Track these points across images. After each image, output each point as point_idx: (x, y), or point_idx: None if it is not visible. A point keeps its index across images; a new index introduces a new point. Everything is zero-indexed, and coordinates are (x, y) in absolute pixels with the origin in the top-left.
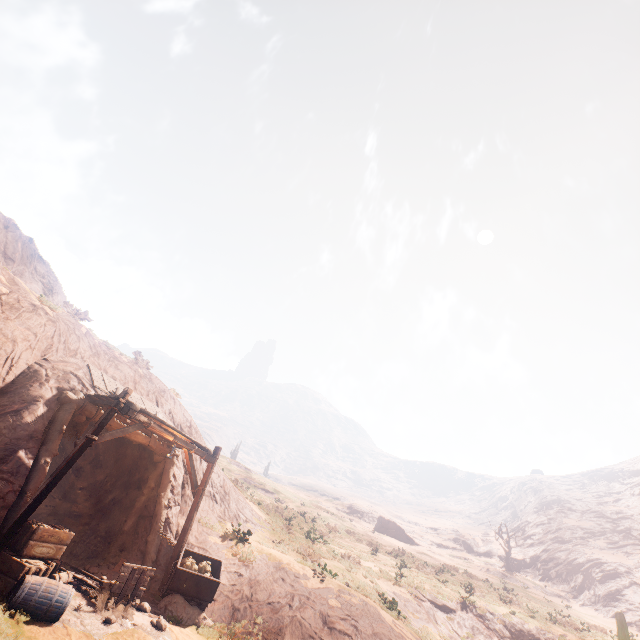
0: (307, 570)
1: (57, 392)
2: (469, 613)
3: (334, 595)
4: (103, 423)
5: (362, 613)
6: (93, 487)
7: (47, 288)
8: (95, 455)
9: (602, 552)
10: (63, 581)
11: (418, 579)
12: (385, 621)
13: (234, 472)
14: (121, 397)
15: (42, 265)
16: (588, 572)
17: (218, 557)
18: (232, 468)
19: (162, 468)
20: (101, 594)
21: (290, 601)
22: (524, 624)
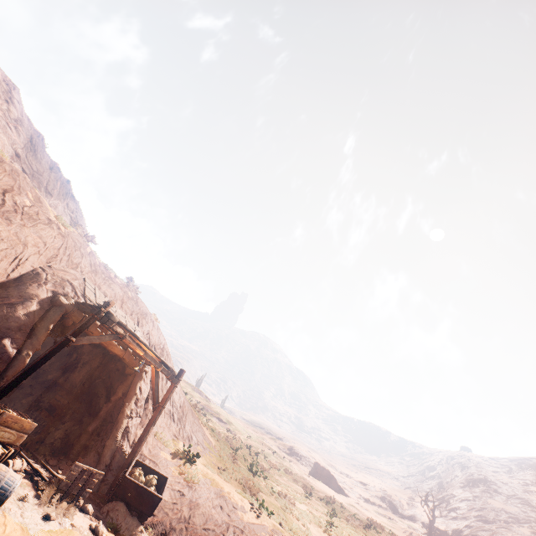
0: (245, 503)
1: (52, 295)
2: None
3: (267, 534)
4: (83, 327)
5: None
6: (71, 387)
7: (74, 221)
8: (78, 359)
9: None
10: (16, 468)
11: (347, 531)
12: None
13: (196, 398)
14: (103, 307)
15: (73, 202)
16: None
17: (166, 473)
18: (195, 395)
19: (131, 380)
20: (48, 488)
21: (225, 531)
22: None
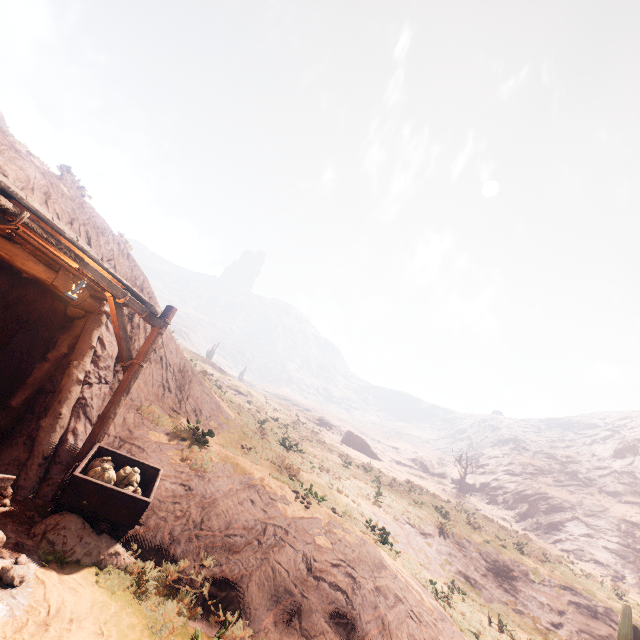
0: (286, 491)
1: None
2: (446, 539)
3: (323, 530)
4: None
5: (359, 557)
6: None
7: None
8: None
9: (549, 488)
10: None
11: (395, 499)
12: (387, 568)
13: (208, 370)
14: None
15: None
16: (534, 503)
17: (159, 461)
18: (206, 366)
19: (82, 328)
20: None
21: (260, 536)
22: (499, 554)
